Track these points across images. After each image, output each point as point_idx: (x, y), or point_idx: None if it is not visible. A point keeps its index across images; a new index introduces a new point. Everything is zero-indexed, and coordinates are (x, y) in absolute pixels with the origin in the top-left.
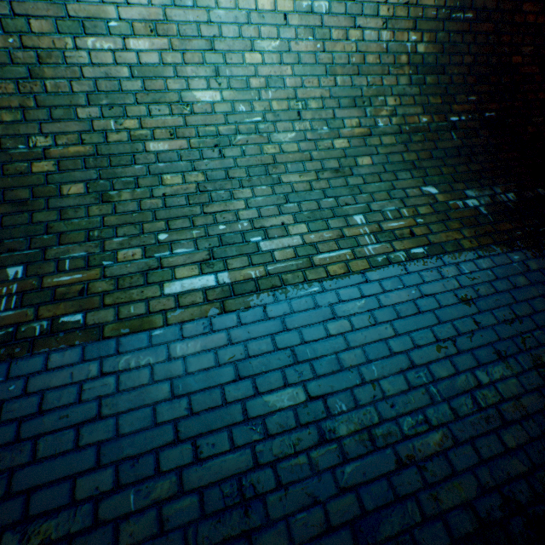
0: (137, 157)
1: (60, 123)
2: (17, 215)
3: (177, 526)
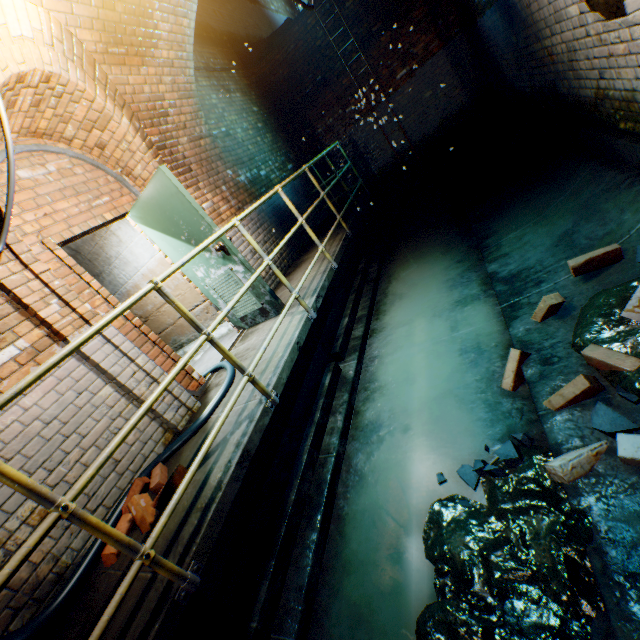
0: None
1: None
2: None
3: None
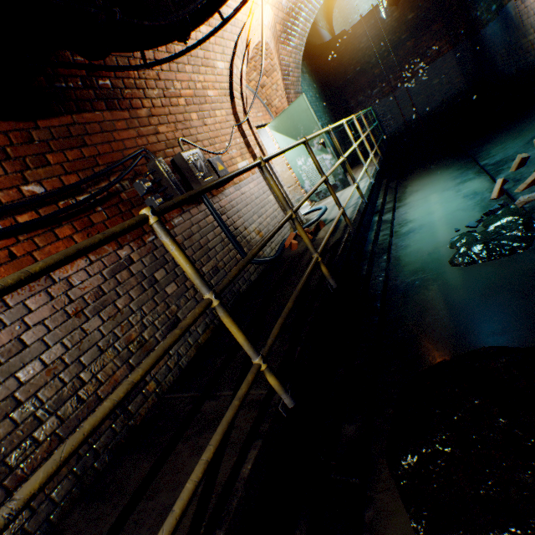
0: None
1: None
2: None
3: None
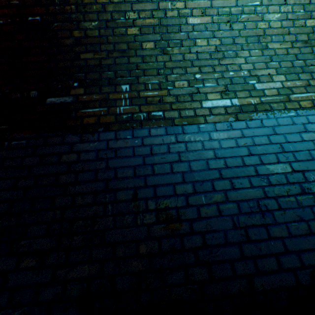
0: (181, 28)
1: (141, 4)
2: (121, 58)
3: (227, 214)
